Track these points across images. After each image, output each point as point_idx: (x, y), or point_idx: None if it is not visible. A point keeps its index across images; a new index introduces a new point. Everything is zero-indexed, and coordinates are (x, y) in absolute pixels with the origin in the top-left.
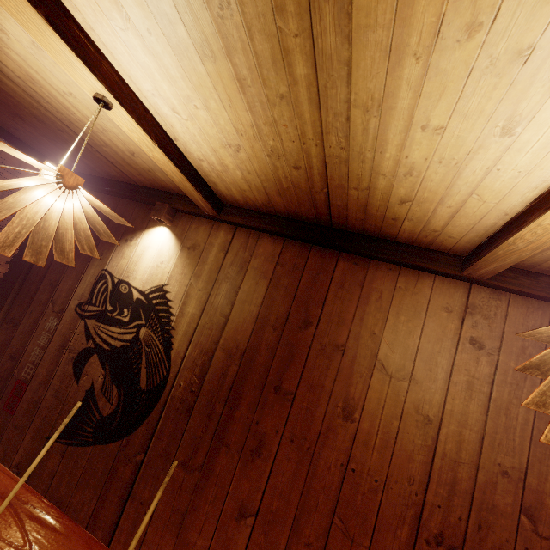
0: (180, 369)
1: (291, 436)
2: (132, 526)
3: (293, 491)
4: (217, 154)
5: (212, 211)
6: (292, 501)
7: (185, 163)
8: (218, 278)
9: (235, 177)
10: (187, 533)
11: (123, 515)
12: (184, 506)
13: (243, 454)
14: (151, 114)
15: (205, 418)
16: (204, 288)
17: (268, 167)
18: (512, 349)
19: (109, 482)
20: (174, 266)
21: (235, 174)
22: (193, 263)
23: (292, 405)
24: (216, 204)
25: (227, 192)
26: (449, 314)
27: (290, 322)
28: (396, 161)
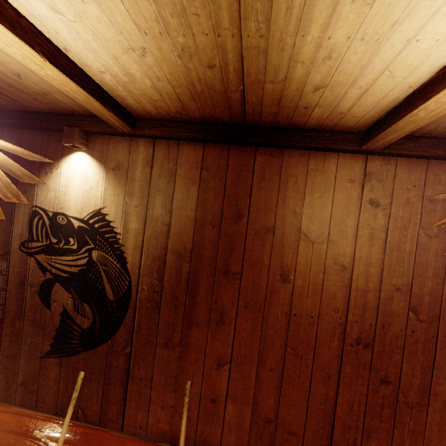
0: (139, 277)
1: (245, 304)
2: (138, 395)
3: (254, 340)
4: (120, 62)
5: (127, 128)
6: (255, 346)
7: (85, 79)
8: (151, 192)
9: (144, 87)
10: (182, 387)
11: (128, 391)
12: (174, 372)
13: (210, 326)
14: (26, 18)
15: (173, 308)
16: (140, 204)
17: (179, 70)
18: (400, 202)
19: (108, 373)
20: (104, 190)
21: (144, 83)
22: (122, 183)
23: (241, 282)
24: (128, 120)
25: (137, 105)
26: (352, 184)
27: (225, 218)
28: (317, 44)
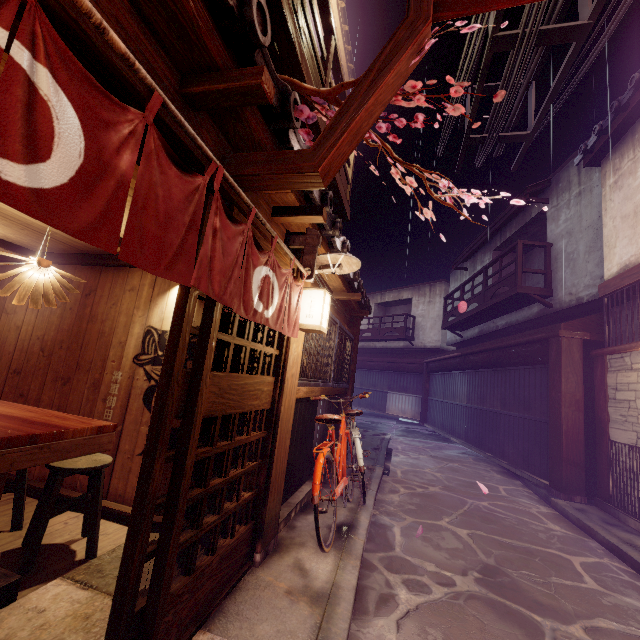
0: None
1: None
2: None
3: None
4: None
5: None
6: None
7: None
8: None
9: None
10: None
11: None
12: None
13: None
14: None
15: None
16: None
17: None
18: None
19: None
20: None
21: None
22: None
23: None
24: None
25: None
26: None
27: None
28: None
